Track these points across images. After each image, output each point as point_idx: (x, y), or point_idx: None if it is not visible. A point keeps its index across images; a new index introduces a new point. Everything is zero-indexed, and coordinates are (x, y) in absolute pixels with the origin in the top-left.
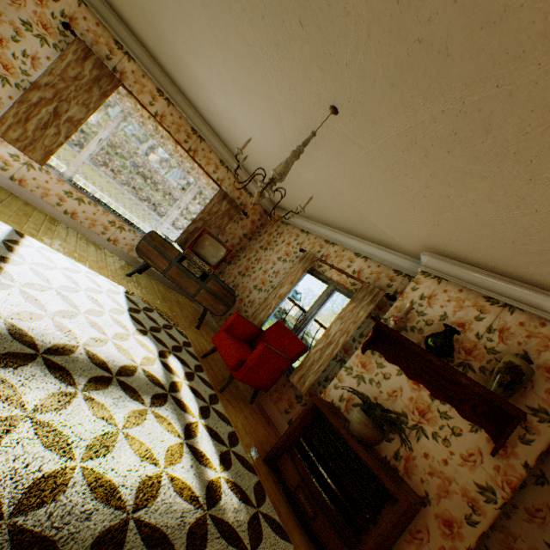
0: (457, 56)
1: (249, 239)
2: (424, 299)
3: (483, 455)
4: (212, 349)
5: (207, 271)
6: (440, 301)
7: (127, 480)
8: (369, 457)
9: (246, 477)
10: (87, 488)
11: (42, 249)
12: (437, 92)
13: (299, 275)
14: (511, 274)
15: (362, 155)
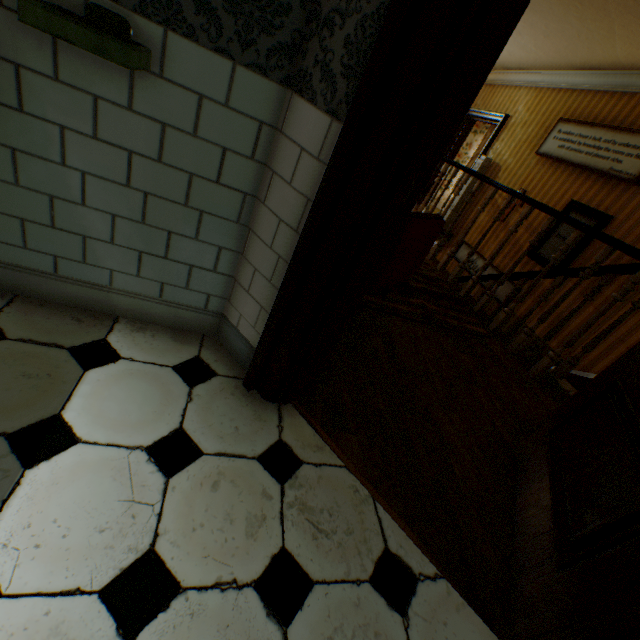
0: None
1: None
2: None
3: None
4: None
5: None
6: None
7: None
8: None
9: None
10: None
11: None
12: None
13: None
14: None
15: None
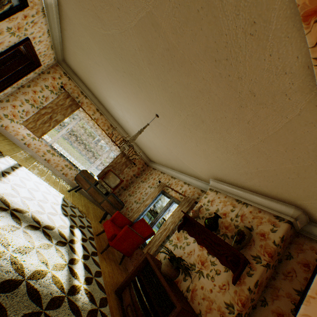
0: (183, 97)
1: (136, 177)
2: (209, 202)
3: (229, 285)
4: (103, 230)
5: (109, 190)
6: (216, 202)
7: (30, 267)
8: (166, 283)
9: (98, 293)
10: (10, 262)
11: (28, 173)
12: (183, 108)
13: (156, 194)
14: (244, 187)
15: (172, 133)
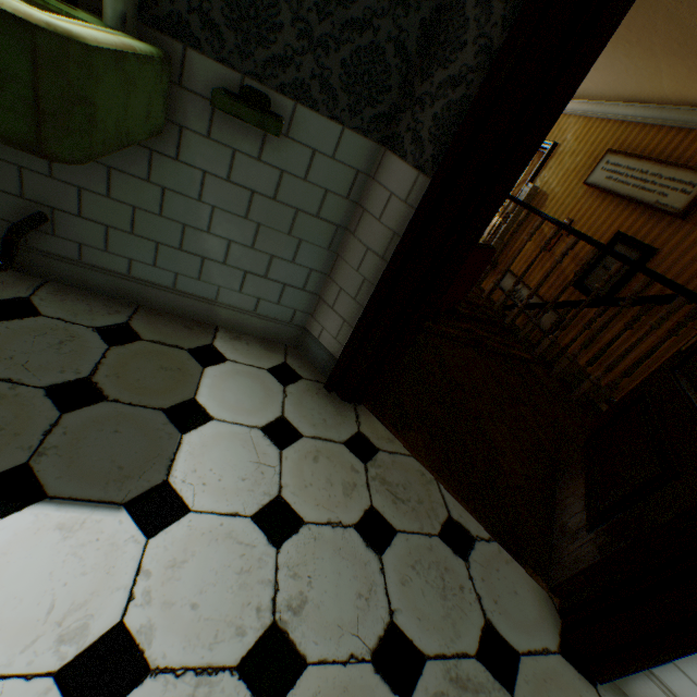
0: None
1: None
2: None
3: None
4: None
5: None
6: None
7: None
8: None
9: None
10: None
11: None
12: None
13: None
14: None
15: None
